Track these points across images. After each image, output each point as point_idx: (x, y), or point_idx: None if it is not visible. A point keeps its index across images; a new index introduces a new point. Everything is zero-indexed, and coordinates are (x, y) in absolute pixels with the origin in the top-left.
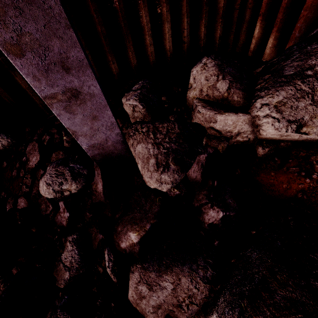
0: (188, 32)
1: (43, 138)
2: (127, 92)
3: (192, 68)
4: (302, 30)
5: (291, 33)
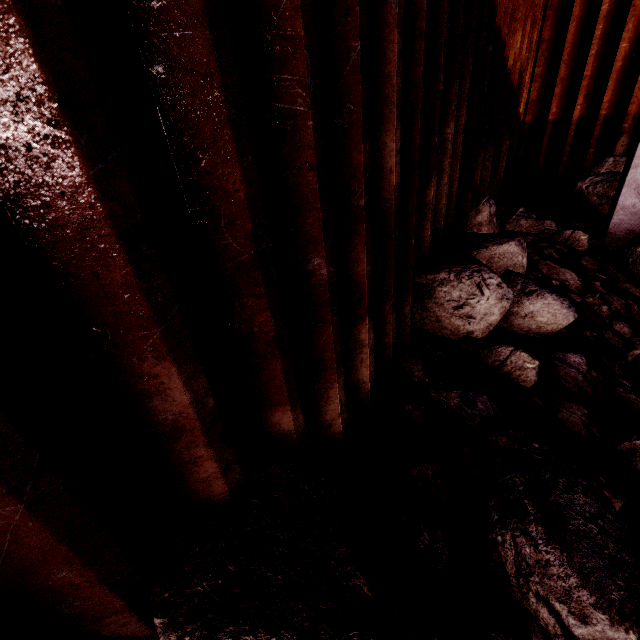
0: (507, 165)
1: (546, 253)
2: (600, 182)
3: (595, 170)
4: (594, 154)
5: (583, 158)
